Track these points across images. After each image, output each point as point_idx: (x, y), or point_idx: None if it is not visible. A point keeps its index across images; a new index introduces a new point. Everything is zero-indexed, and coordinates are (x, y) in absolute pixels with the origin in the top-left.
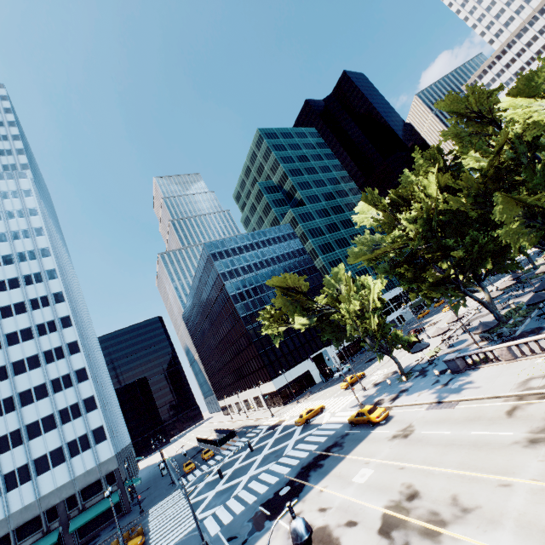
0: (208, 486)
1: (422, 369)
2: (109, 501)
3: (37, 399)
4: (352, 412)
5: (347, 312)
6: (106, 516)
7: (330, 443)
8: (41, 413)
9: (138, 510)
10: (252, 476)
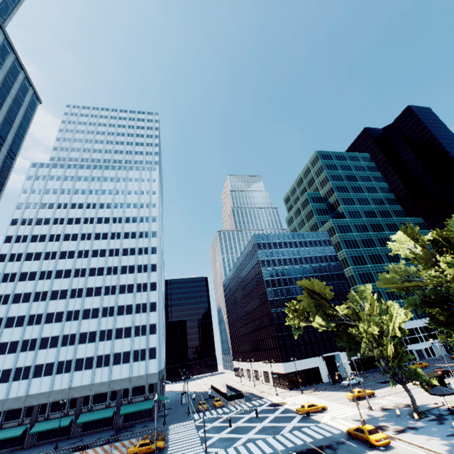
0: (214, 429)
1: (440, 415)
2: (146, 404)
3: (125, 313)
4: (352, 424)
5: (365, 331)
6: (141, 414)
7: (325, 443)
8: (125, 323)
9: (162, 421)
10: (251, 438)
